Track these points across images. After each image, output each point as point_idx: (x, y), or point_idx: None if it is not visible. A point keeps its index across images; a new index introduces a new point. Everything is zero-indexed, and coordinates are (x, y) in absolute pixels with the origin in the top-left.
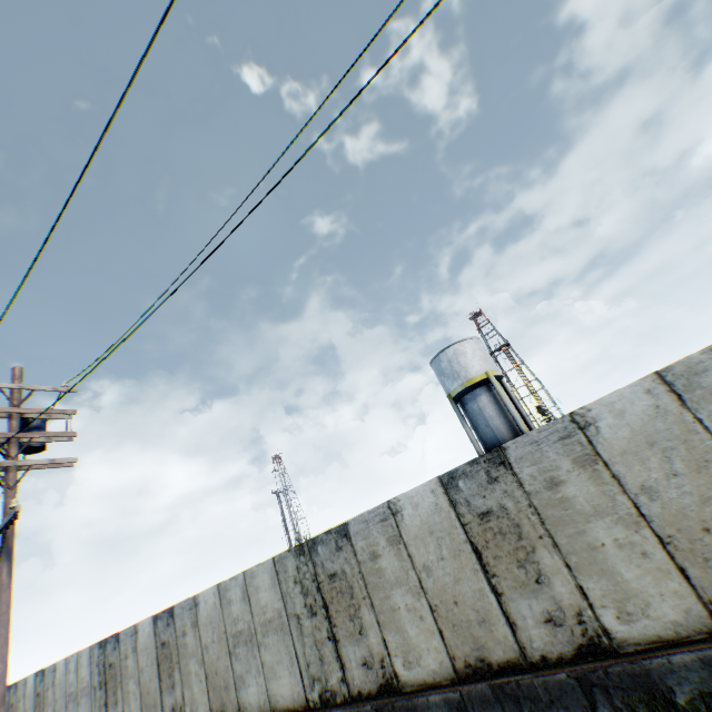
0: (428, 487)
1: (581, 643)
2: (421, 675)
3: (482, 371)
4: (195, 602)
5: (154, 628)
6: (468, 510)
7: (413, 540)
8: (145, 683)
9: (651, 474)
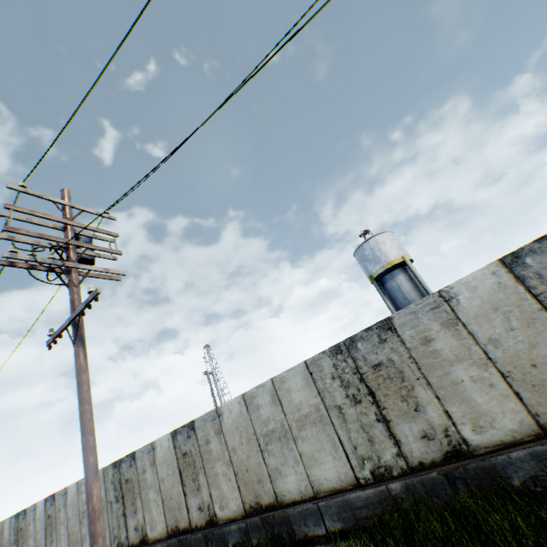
0: (487, 270)
1: None
2: (495, 437)
3: (399, 255)
4: (217, 413)
5: (172, 442)
6: (539, 281)
7: (472, 319)
8: (166, 491)
9: None
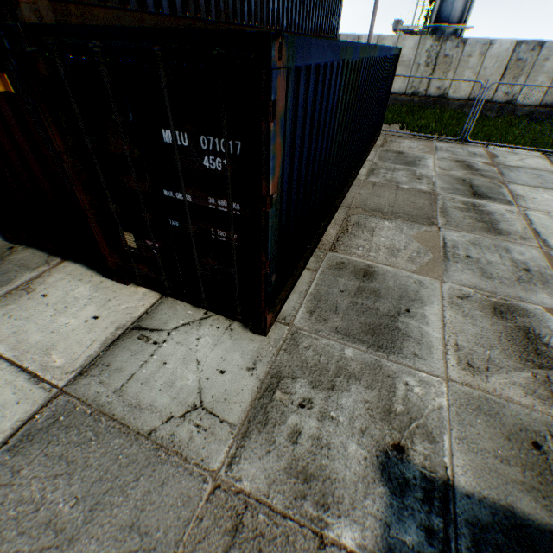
0: (510, 42)
1: (507, 101)
2: (455, 97)
3: None
4: (358, 39)
5: None
6: (515, 57)
7: (488, 58)
8: None
9: None
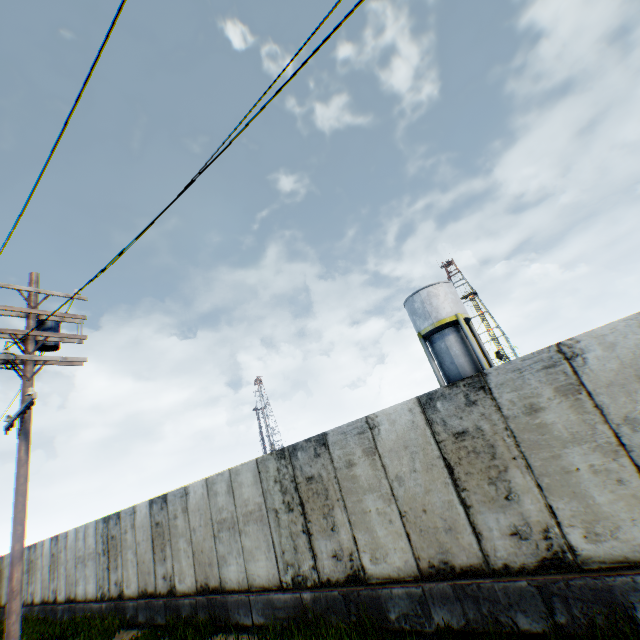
0: (406, 406)
1: (544, 557)
2: (386, 571)
3: (452, 312)
4: (185, 492)
5: (149, 510)
6: (444, 429)
7: (388, 452)
8: (141, 554)
9: (636, 406)
